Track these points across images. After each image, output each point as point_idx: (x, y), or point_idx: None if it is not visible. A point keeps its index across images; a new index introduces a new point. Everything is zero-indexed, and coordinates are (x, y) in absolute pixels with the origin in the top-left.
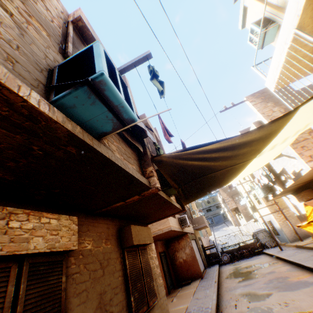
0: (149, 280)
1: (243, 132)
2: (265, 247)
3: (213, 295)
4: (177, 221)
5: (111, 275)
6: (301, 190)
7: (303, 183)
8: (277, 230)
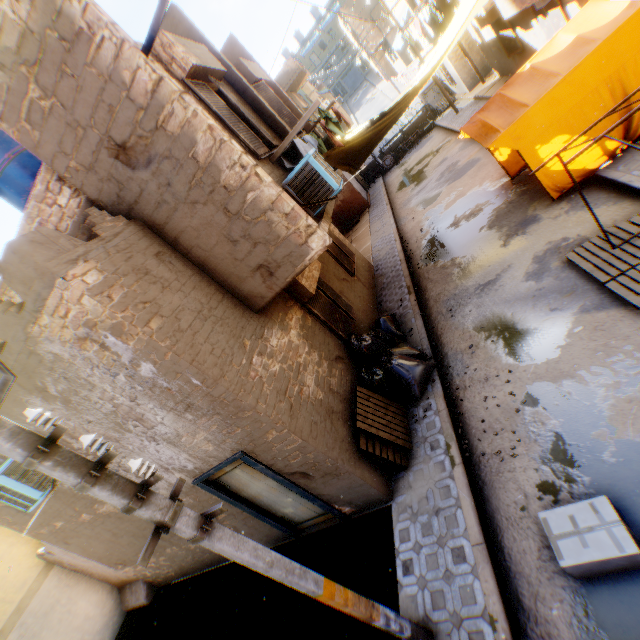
0: (345, 249)
1: None
2: (438, 114)
3: (390, 221)
4: None
5: (329, 263)
6: None
7: None
8: (453, 78)
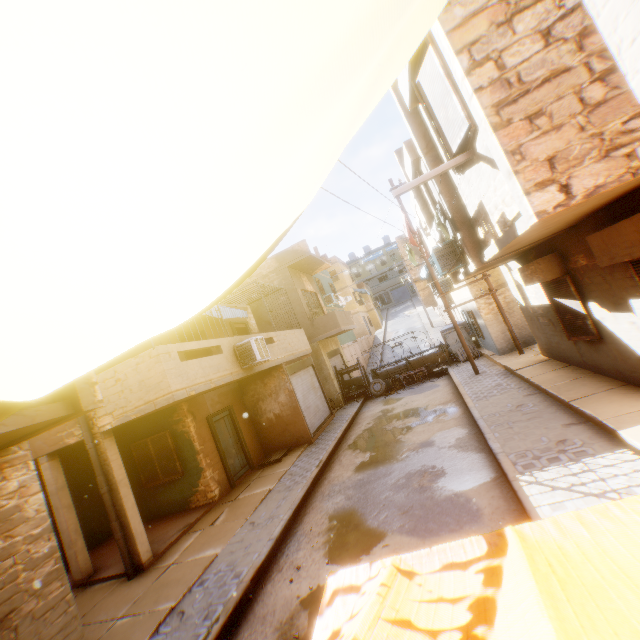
0: None
1: None
2: (456, 360)
3: (281, 521)
4: (229, 357)
5: None
6: (537, 253)
7: (537, 242)
8: (482, 330)
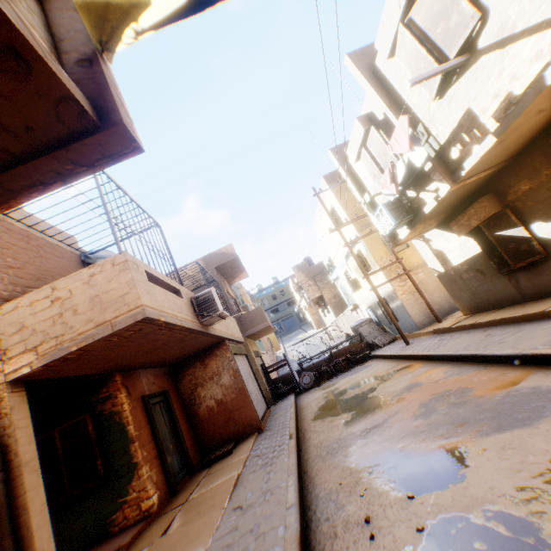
0: None
1: (356, 56)
2: (373, 348)
3: (288, 487)
4: (188, 305)
5: None
6: (466, 206)
7: (492, 168)
8: (396, 313)
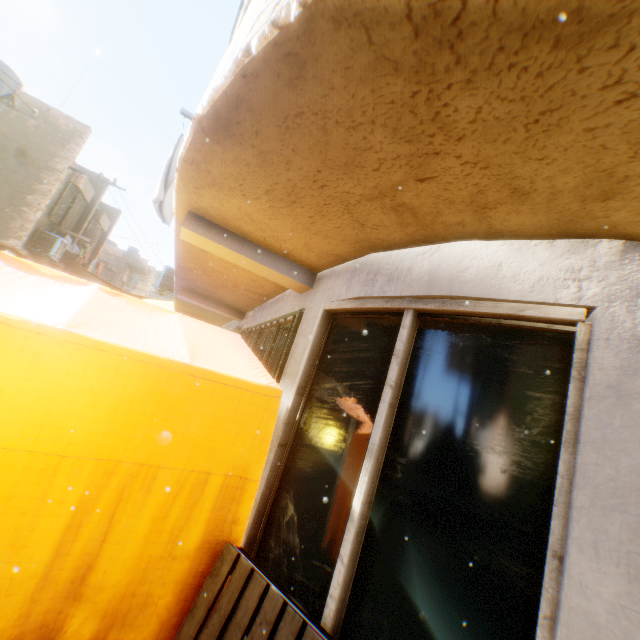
0: None
1: None
2: None
3: None
4: None
5: None
6: None
7: None
8: None
